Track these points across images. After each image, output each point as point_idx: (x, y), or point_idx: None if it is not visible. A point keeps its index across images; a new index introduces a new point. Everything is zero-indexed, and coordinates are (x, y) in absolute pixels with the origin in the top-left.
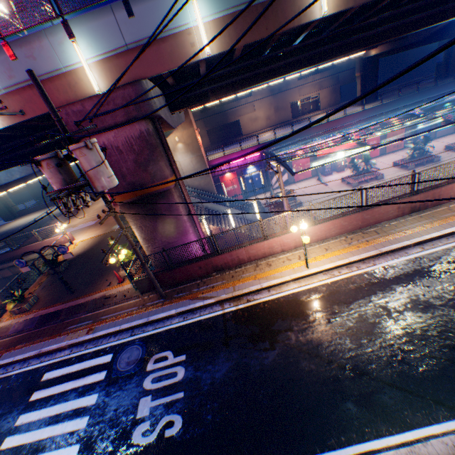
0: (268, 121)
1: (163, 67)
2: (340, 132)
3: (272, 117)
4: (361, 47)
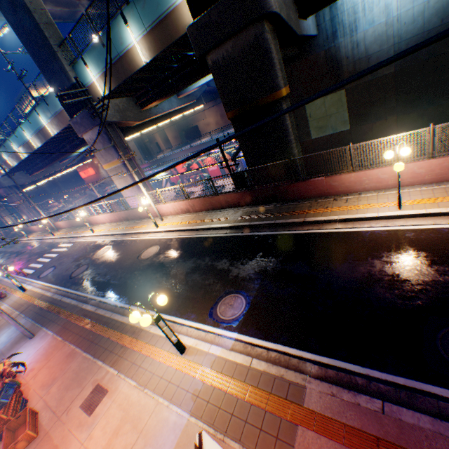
0: (218, 125)
1: (2, 175)
2: (150, 169)
3: (220, 122)
4: (56, 161)
